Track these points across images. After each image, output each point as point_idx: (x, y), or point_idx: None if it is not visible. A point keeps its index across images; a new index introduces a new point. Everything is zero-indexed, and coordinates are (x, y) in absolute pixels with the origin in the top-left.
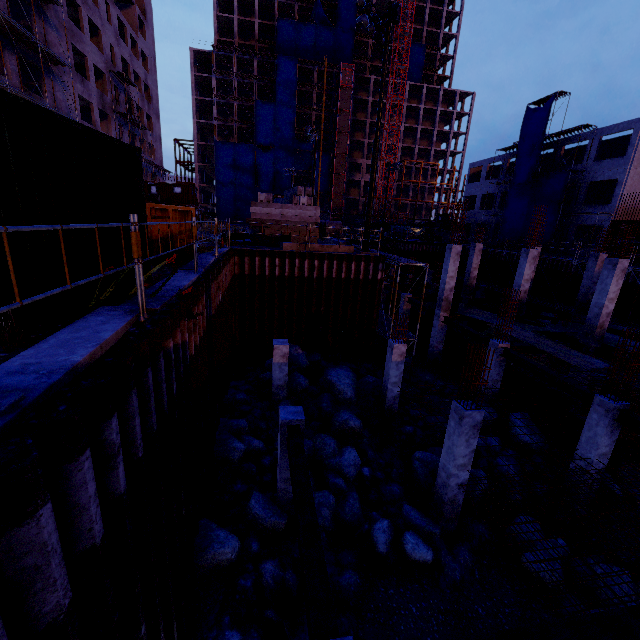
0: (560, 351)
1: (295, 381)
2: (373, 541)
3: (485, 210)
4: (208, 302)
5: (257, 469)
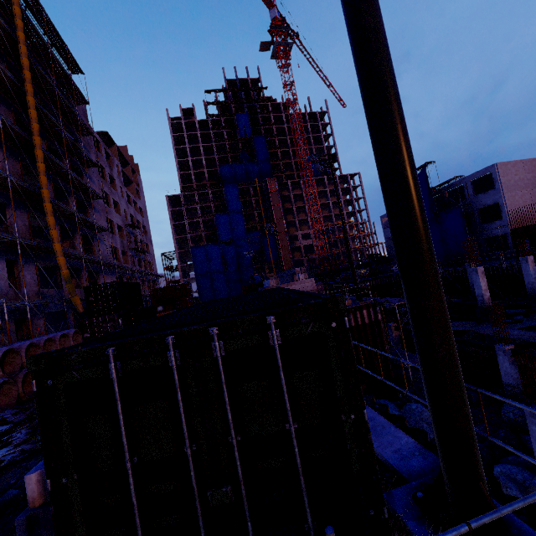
0: None
1: None
2: None
3: None
4: None
5: None
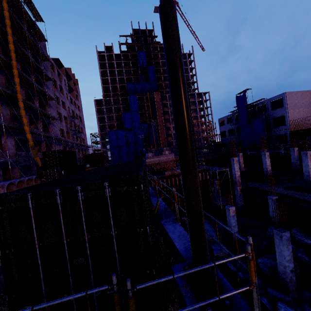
0: (300, 195)
1: None
2: None
3: (231, 136)
4: None
5: None
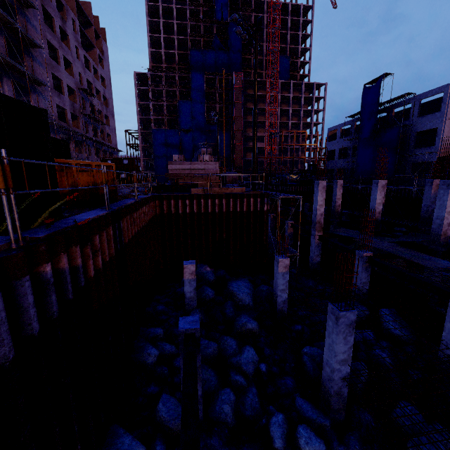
0: (414, 256)
1: (204, 293)
2: (270, 435)
3: (342, 159)
4: (117, 233)
5: (169, 371)
